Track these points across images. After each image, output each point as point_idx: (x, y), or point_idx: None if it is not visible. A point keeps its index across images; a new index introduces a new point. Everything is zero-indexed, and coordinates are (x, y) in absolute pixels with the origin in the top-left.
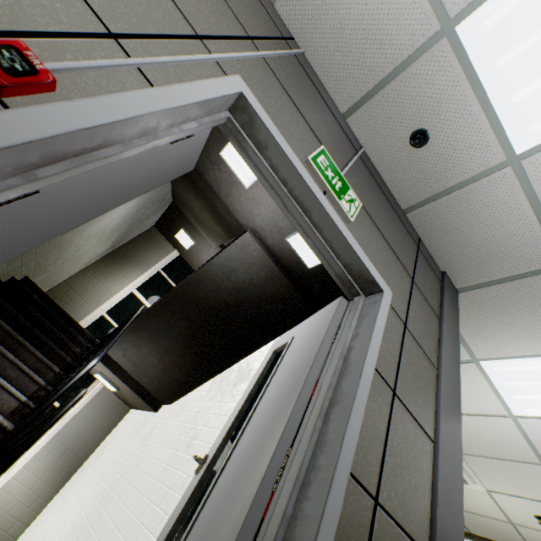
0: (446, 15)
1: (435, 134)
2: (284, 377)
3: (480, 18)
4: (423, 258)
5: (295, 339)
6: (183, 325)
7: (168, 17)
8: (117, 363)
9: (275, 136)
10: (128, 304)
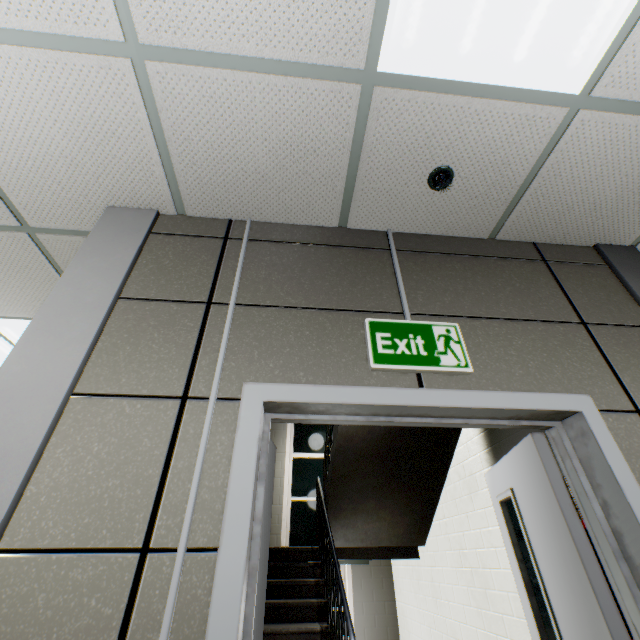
0: (355, 70)
1: (455, 161)
2: (558, 581)
3: (396, 37)
4: (561, 267)
5: (517, 494)
6: (371, 480)
7: (150, 426)
8: (346, 548)
9: (328, 398)
10: (300, 472)
